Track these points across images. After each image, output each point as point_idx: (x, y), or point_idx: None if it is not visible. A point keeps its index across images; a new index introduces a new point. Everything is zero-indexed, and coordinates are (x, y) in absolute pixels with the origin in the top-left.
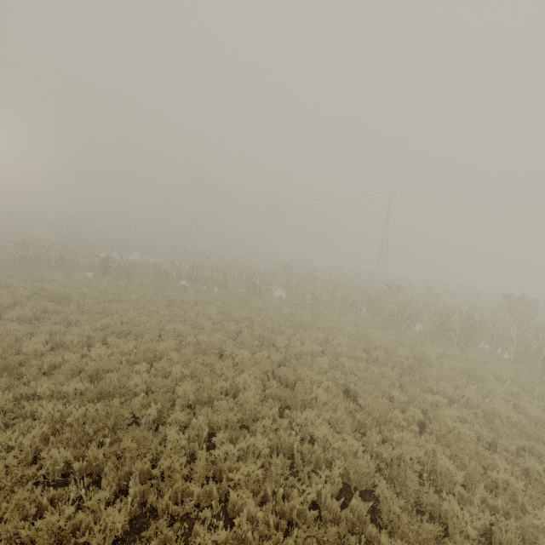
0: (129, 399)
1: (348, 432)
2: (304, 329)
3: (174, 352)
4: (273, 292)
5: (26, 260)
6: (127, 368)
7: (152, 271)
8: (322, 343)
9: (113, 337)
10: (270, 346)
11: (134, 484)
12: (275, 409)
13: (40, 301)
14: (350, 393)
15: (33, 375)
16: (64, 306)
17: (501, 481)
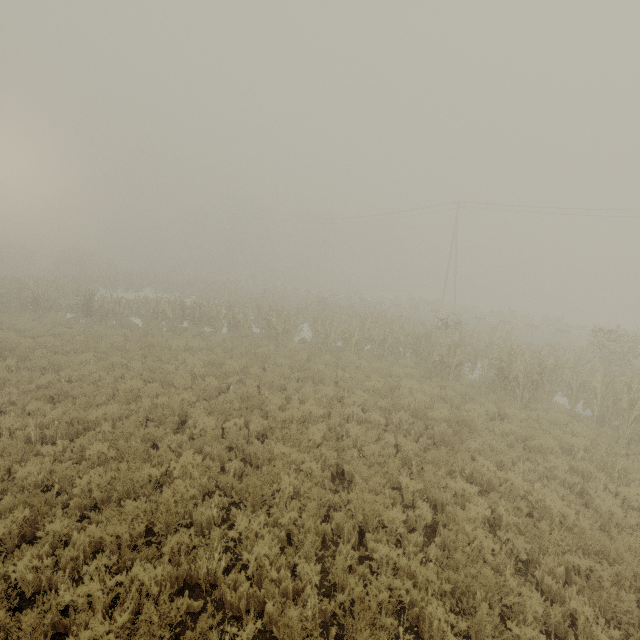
0: None
1: (309, 547)
2: (317, 383)
3: (106, 424)
4: (299, 332)
5: None
6: (23, 450)
7: (145, 310)
8: (332, 402)
9: (36, 403)
10: (257, 408)
11: None
12: (212, 510)
13: None
14: (346, 477)
15: None
16: None
17: (524, 639)
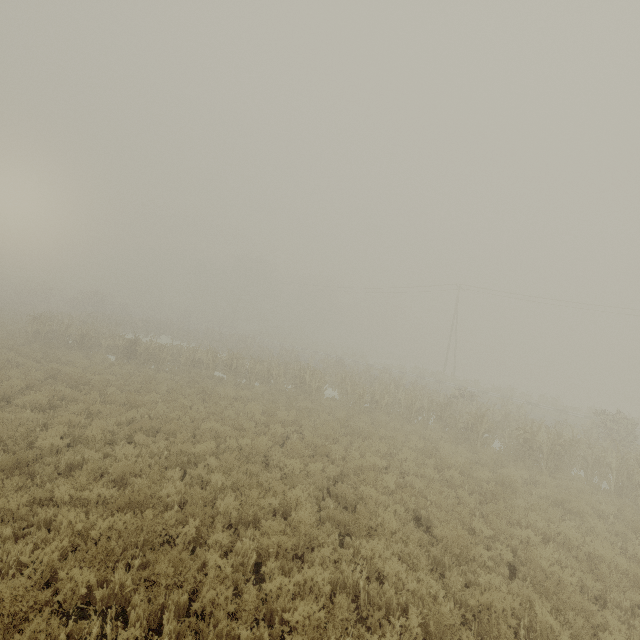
0: (165, 512)
1: (424, 570)
2: (362, 439)
3: (213, 457)
4: (324, 391)
5: (41, 336)
6: (158, 473)
7: (185, 358)
8: (385, 457)
9: (142, 434)
10: (324, 456)
11: (170, 622)
12: (334, 535)
13: (56, 385)
14: (421, 522)
15: (48, 476)
16: (84, 393)
17: None
